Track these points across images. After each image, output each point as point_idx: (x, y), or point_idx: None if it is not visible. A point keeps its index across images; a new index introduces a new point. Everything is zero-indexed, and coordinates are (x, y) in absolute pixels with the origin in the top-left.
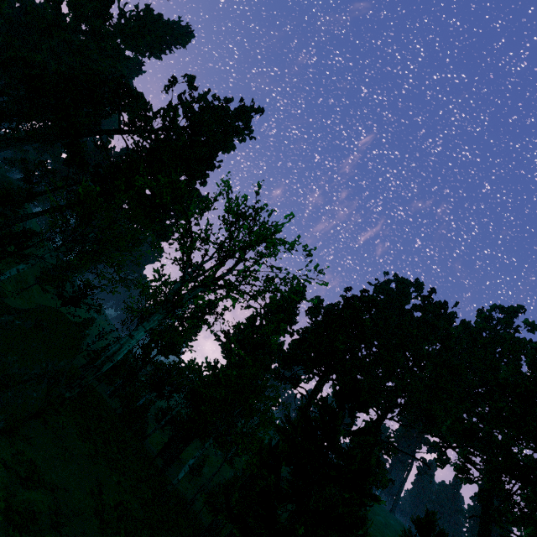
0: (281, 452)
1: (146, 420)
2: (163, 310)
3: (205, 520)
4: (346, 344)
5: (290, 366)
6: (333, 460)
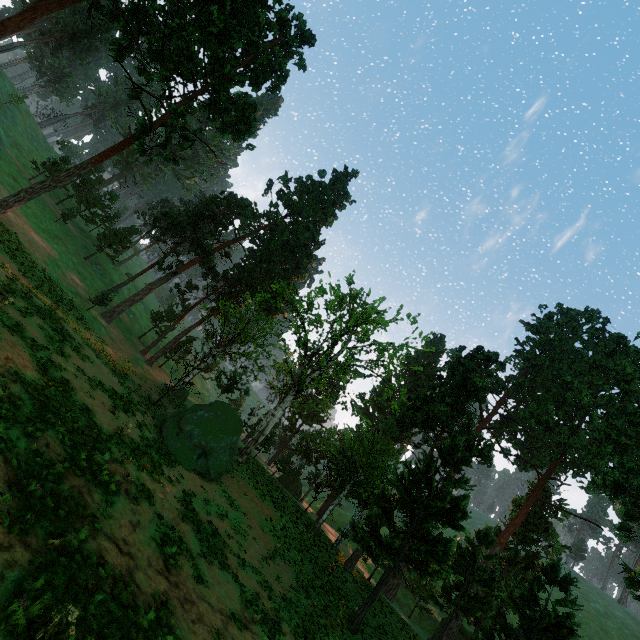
0: (390, 496)
1: (299, 482)
2: (292, 392)
3: (364, 571)
4: (453, 406)
5: (406, 429)
6: (437, 504)
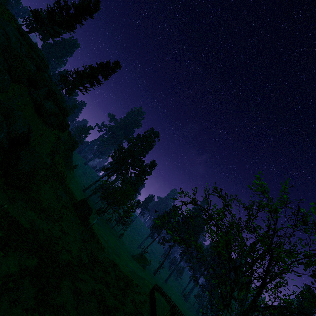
0: None
1: None
2: None
3: None
4: None
5: None
6: None
